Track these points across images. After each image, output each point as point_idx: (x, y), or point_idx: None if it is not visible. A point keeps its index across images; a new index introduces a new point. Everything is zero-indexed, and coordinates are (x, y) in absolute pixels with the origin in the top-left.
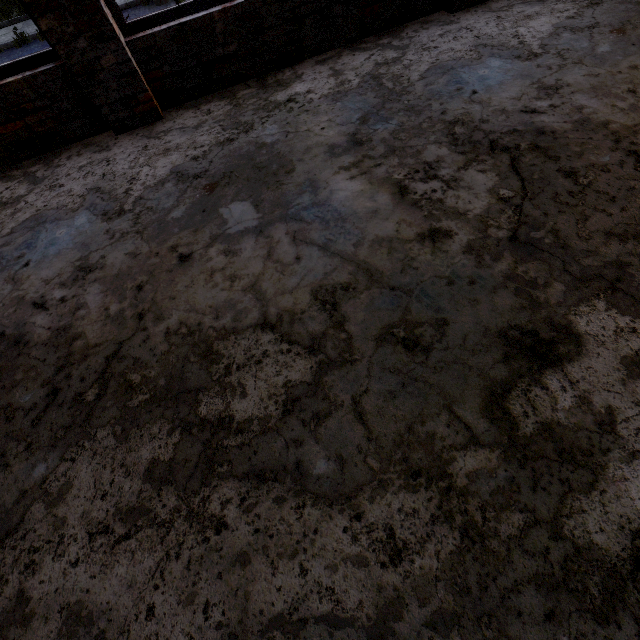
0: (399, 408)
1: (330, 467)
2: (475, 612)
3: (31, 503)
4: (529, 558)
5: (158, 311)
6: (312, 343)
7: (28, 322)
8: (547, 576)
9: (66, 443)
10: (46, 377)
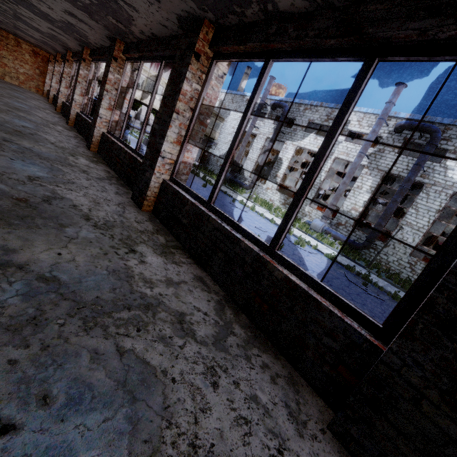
0: None
1: None
2: None
3: None
4: None
5: None
6: None
7: None
8: None
9: None
10: None
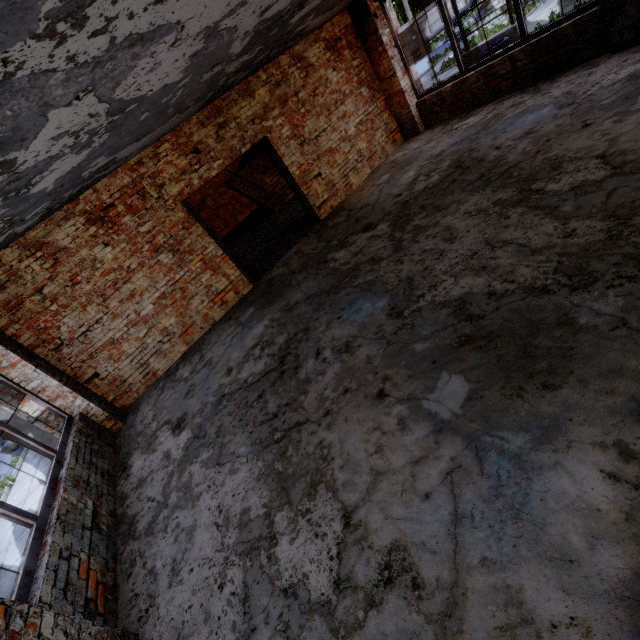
0: (637, 194)
1: (570, 209)
2: (582, 255)
3: (453, 204)
4: (633, 249)
5: (548, 150)
6: (619, 165)
7: (489, 154)
8: (634, 255)
9: (474, 191)
10: (482, 172)
